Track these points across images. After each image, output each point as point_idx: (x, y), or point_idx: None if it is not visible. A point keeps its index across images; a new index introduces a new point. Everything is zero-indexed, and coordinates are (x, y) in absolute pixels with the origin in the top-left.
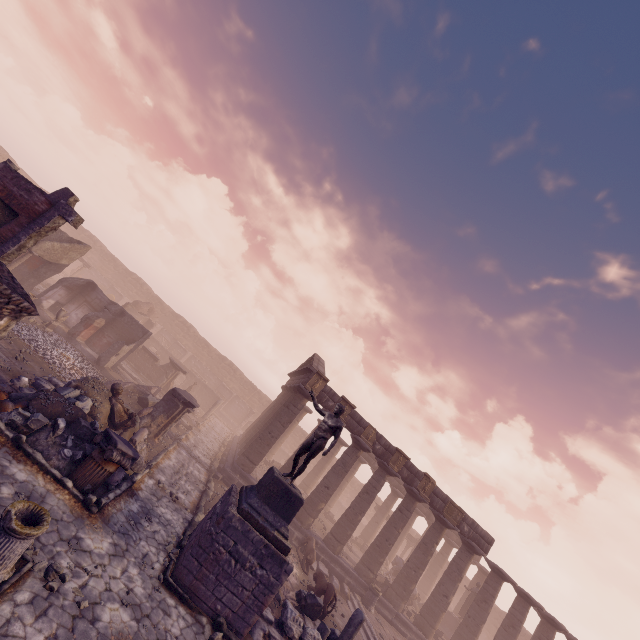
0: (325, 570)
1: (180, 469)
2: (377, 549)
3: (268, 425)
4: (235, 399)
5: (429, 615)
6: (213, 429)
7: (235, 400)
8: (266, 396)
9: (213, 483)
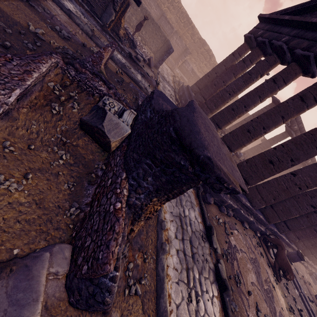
0: (276, 251)
1: (185, 251)
2: (314, 232)
3: (291, 146)
4: (173, 35)
5: (315, 251)
6: (164, 78)
7: (173, 36)
8: (198, 32)
9: (214, 231)
